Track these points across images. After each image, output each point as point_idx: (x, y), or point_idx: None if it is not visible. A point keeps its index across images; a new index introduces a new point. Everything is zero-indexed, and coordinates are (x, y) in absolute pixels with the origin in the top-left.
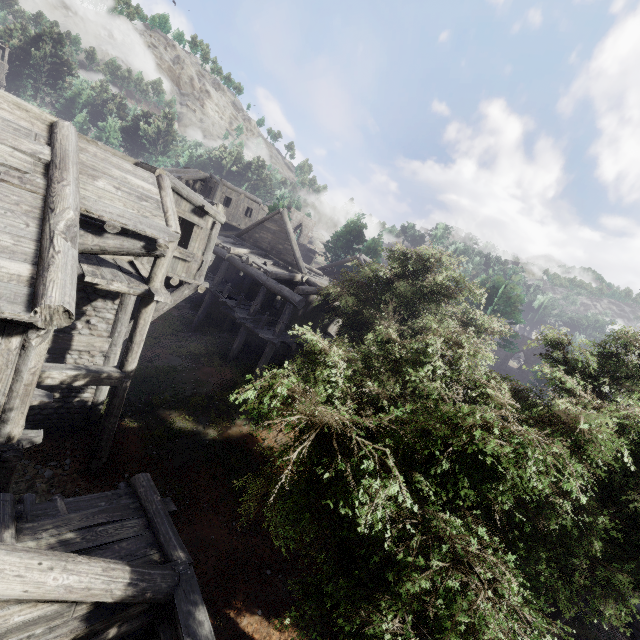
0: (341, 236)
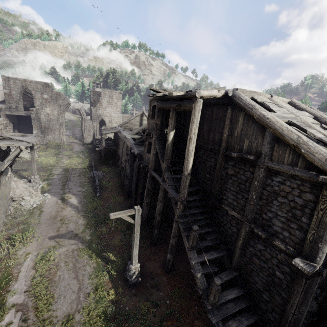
0: None
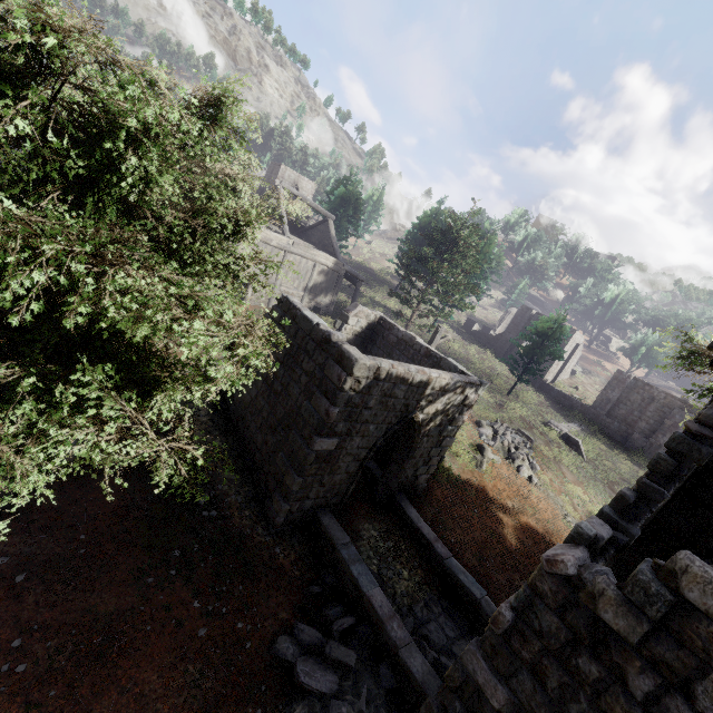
0: (329, 193)
